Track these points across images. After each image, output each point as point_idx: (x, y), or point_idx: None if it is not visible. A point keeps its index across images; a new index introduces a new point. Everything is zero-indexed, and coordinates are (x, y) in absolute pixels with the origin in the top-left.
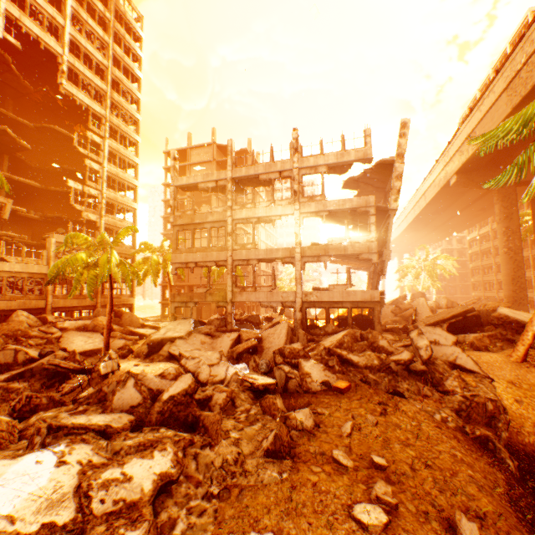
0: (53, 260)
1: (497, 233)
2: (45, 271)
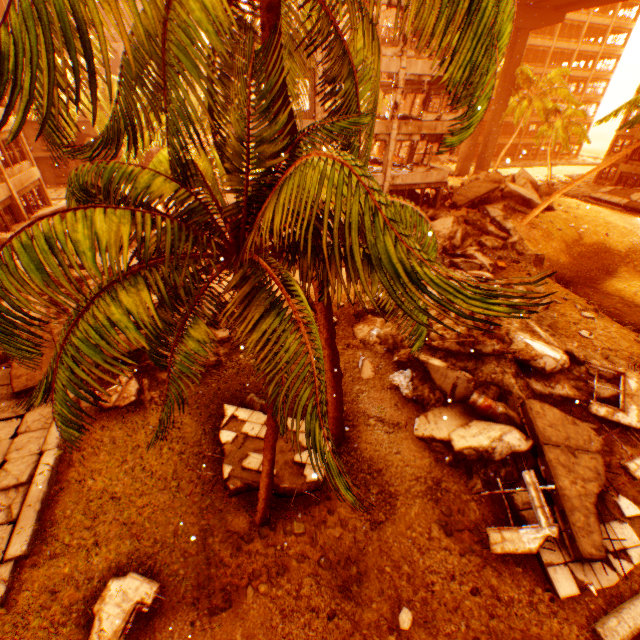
0: None
1: None
2: None
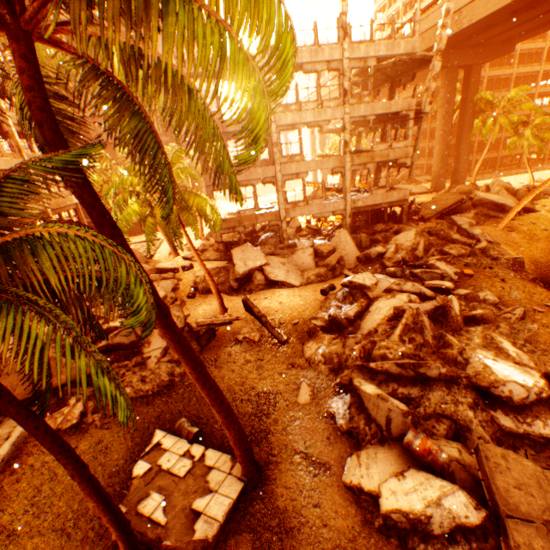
0: None
1: (438, 117)
2: None
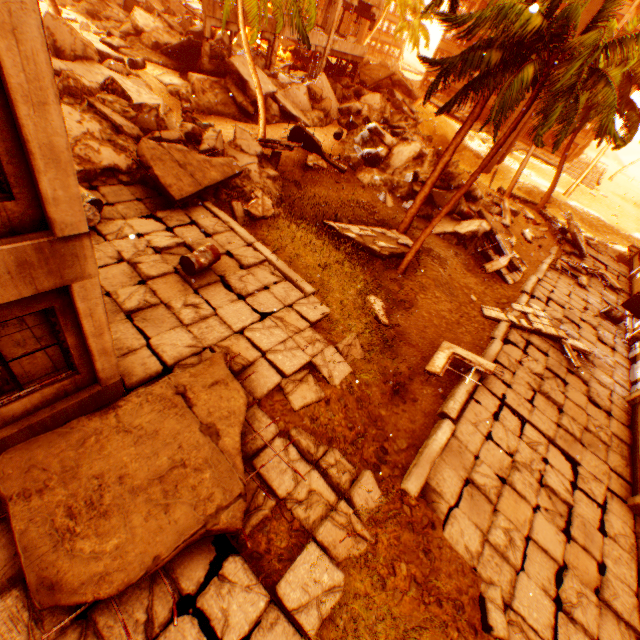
0: None
1: None
2: None
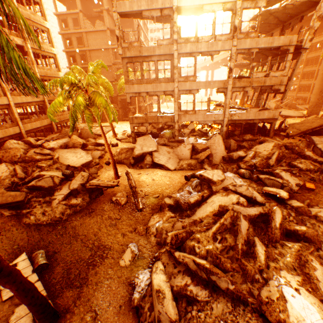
0: (7, 91)
1: None
2: (6, 102)
